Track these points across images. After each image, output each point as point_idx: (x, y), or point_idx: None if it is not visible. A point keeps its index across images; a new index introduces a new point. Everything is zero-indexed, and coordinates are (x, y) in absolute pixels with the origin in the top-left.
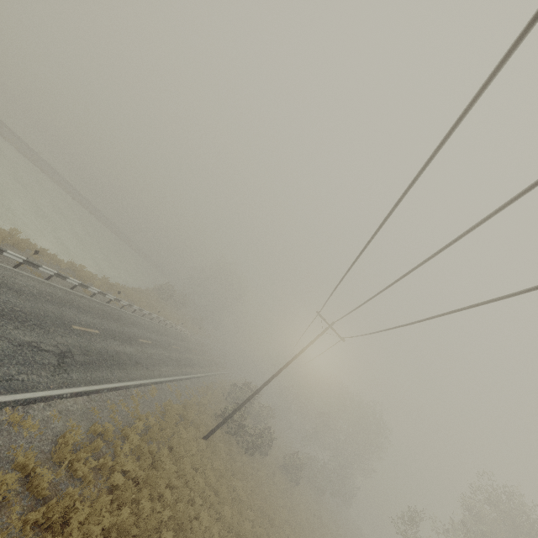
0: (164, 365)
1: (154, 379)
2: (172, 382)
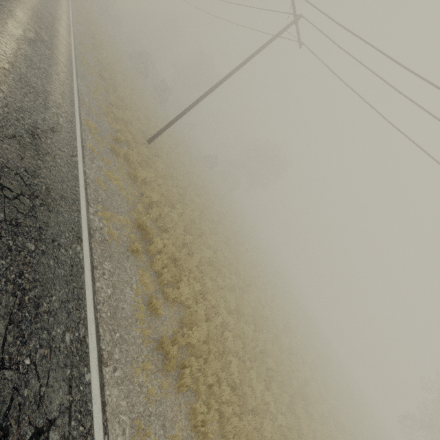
0: None
1: None
2: None
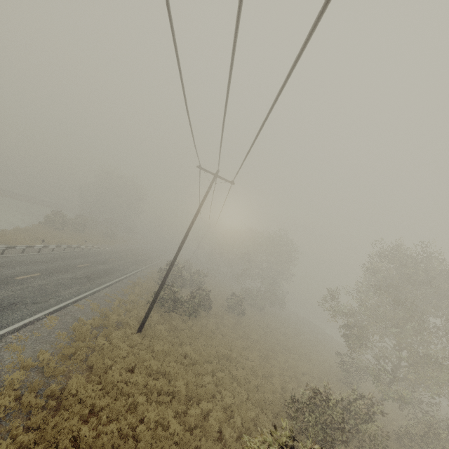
0: (66, 288)
1: (49, 309)
2: (84, 299)
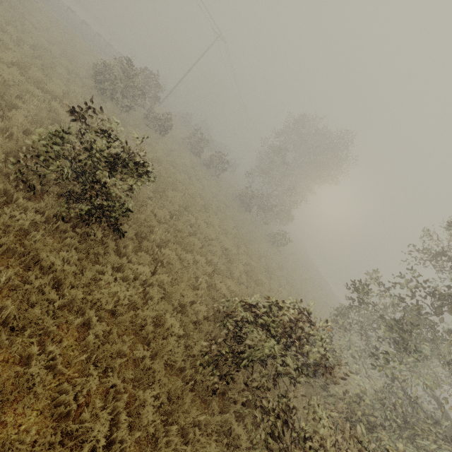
0: None
1: None
2: None
